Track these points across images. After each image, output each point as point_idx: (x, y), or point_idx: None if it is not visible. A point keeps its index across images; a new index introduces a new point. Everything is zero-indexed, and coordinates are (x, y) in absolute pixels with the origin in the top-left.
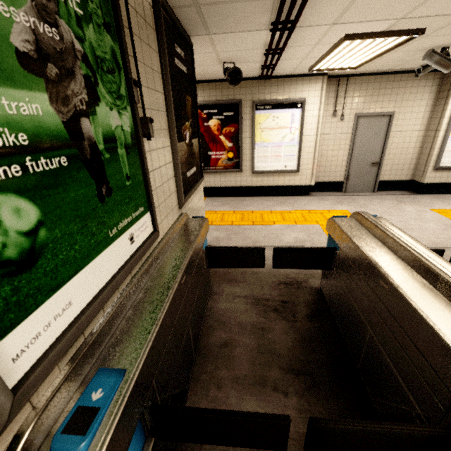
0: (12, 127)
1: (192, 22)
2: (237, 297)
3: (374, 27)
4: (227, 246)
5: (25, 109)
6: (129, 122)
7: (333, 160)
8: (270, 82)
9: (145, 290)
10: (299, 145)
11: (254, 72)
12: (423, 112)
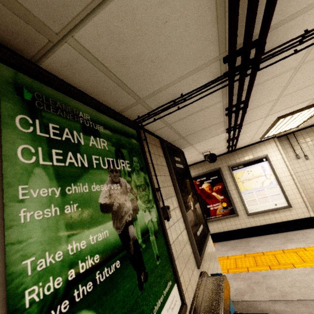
0: (92, 253)
1: (181, 144)
2: None
3: (297, 107)
4: (252, 301)
5: (100, 236)
6: (155, 214)
7: None
8: (235, 153)
9: None
10: (279, 185)
11: (222, 151)
12: None
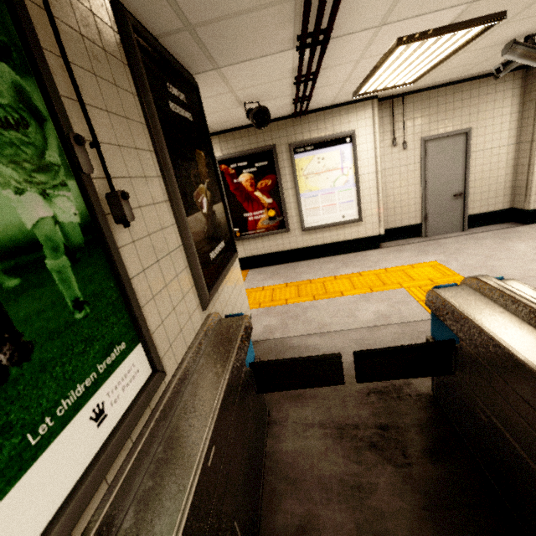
0: None
1: (191, 55)
2: (309, 427)
3: (436, 20)
4: (283, 338)
5: None
6: (75, 207)
7: (403, 199)
8: (307, 119)
9: (138, 504)
10: (356, 188)
11: (284, 109)
12: (508, 122)
